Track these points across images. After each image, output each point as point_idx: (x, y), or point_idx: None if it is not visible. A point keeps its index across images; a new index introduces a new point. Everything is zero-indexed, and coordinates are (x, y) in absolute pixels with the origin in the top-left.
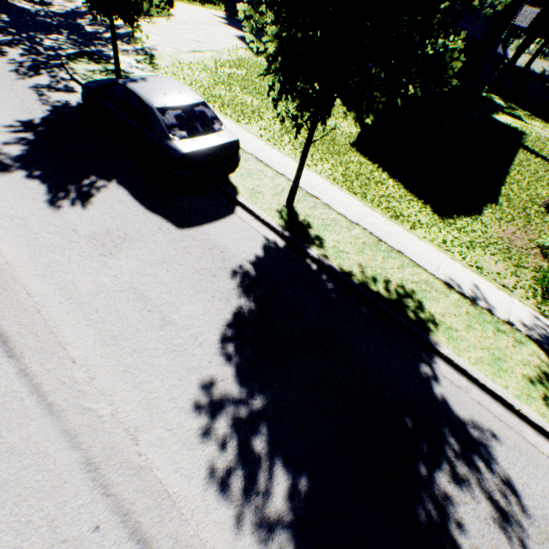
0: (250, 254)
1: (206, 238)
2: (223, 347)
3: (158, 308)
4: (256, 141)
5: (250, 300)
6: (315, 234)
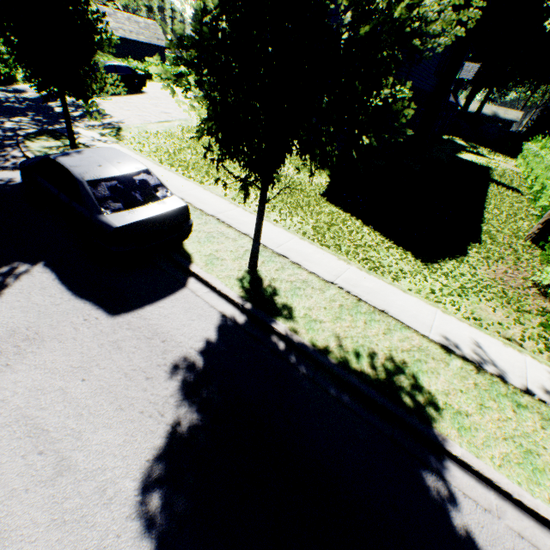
0: (201, 338)
1: (145, 325)
2: (143, 501)
3: (55, 445)
4: (220, 200)
5: (193, 410)
6: (282, 302)
